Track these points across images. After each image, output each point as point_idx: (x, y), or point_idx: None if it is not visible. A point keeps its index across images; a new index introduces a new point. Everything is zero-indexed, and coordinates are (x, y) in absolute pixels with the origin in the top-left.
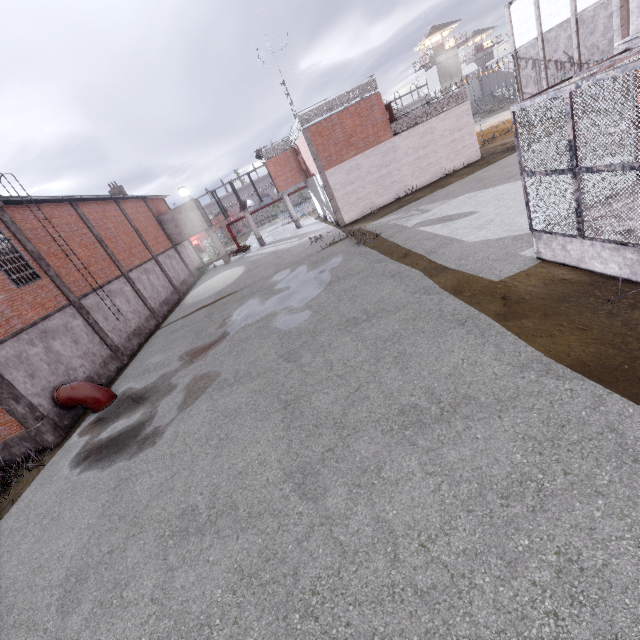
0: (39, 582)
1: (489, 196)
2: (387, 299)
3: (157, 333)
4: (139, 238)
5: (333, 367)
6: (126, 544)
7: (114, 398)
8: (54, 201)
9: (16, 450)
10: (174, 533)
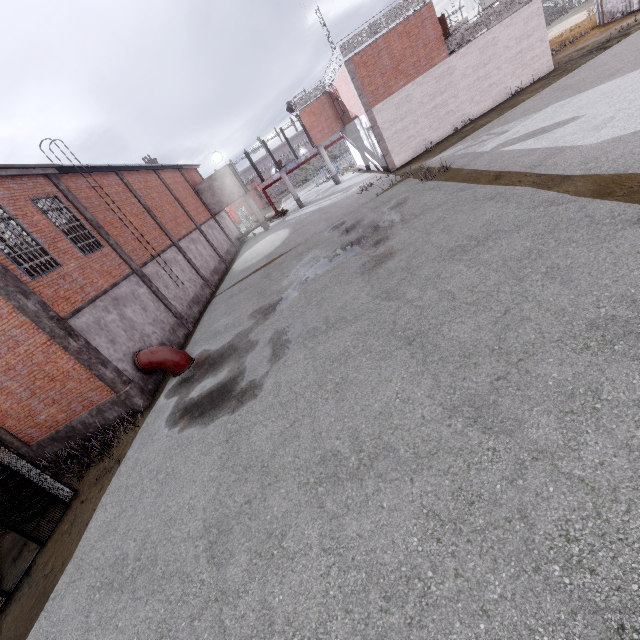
0: (176, 534)
1: (591, 98)
2: (497, 221)
3: (214, 300)
4: (181, 208)
5: (456, 296)
6: (264, 494)
7: (192, 361)
8: (101, 169)
9: (109, 415)
10: (321, 480)
